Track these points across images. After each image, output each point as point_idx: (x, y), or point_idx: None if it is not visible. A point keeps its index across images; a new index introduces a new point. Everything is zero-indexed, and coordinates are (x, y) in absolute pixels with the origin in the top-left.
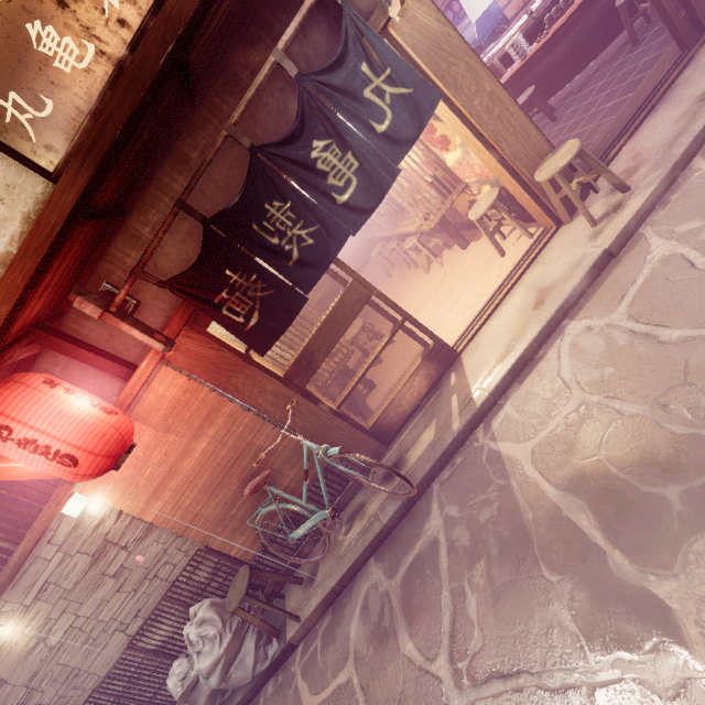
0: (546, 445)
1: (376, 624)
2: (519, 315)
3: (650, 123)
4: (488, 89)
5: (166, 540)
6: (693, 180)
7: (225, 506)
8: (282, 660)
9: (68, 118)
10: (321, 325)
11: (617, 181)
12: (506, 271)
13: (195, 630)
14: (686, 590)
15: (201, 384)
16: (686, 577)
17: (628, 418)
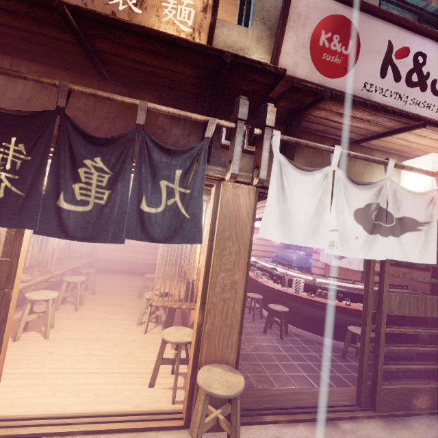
0: None
1: None
2: None
3: (303, 432)
4: (236, 278)
5: None
6: None
7: None
8: None
9: None
10: None
11: None
12: (128, 404)
13: None
14: None
15: None
16: None
17: None
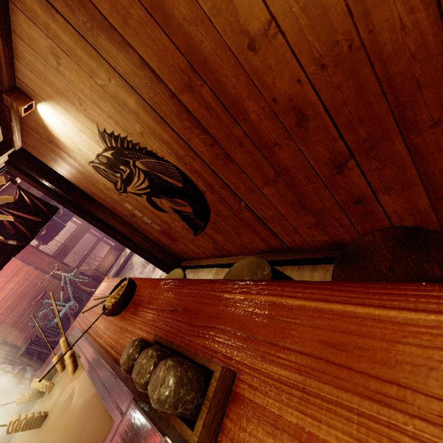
0: None
1: None
2: None
3: None
4: None
5: None
6: None
7: (18, 316)
8: None
9: None
10: (71, 237)
11: None
12: None
13: None
14: None
15: (15, 259)
16: None
17: None
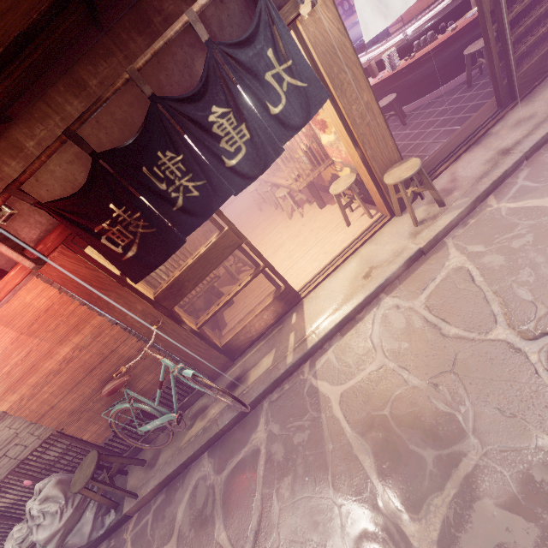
0: (352, 393)
1: (200, 510)
2: (351, 281)
3: (467, 157)
4: (365, 99)
5: (19, 426)
6: (486, 212)
7: (82, 400)
8: (117, 527)
9: None
10: (194, 261)
11: (438, 197)
12: (348, 240)
13: (37, 506)
14: (424, 533)
15: (71, 298)
16: (426, 523)
17: (411, 387)
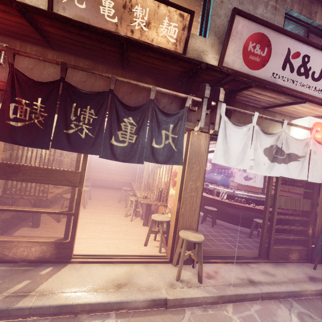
0: None
1: None
2: (108, 279)
3: (231, 266)
4: (198, 184)
5: None
6: (222, 313)
7: None
8: None
9: (83, 15)
10: (42, 167)
11: (201, 273)
12: (136, 252)
13: None
14: None
15: None
16: None
17: None
